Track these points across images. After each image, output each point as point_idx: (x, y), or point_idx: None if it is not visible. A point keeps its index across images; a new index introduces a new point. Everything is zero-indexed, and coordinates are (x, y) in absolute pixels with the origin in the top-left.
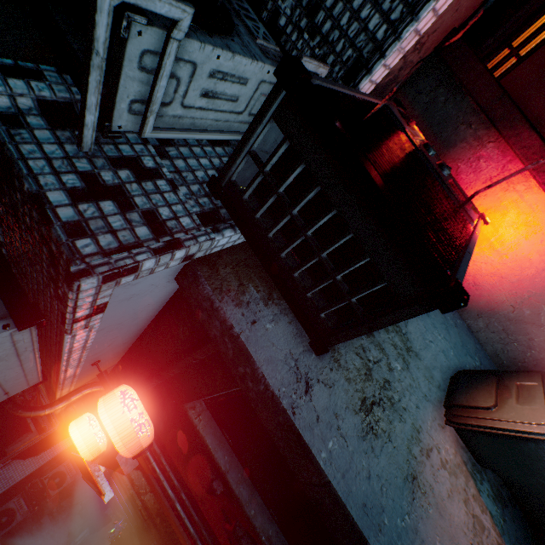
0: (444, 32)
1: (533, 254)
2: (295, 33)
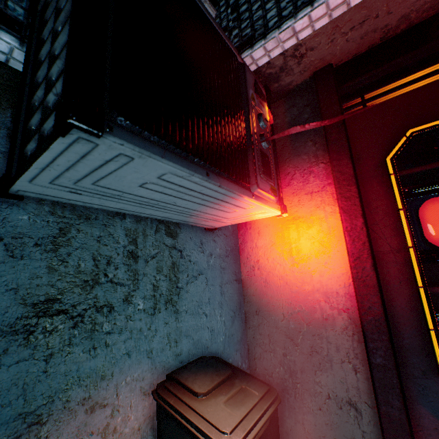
0: (322, 61)
1: (316, 272)
2: (225, 7)
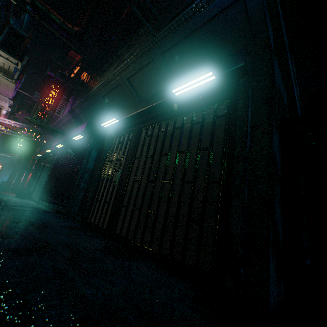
0: None
1: None
2: None
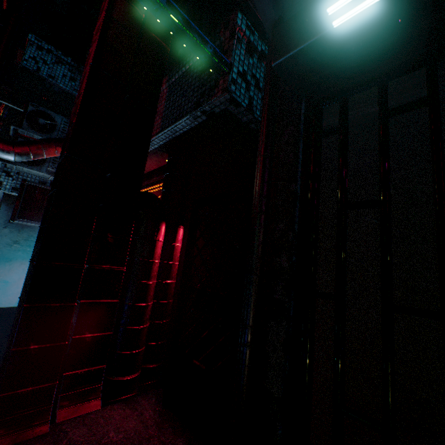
0: None
1: None
2: None
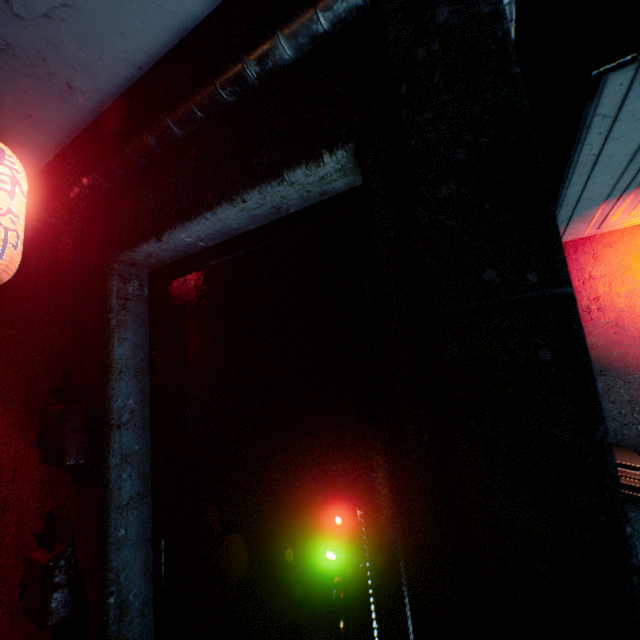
0: None
1: None
2: None
